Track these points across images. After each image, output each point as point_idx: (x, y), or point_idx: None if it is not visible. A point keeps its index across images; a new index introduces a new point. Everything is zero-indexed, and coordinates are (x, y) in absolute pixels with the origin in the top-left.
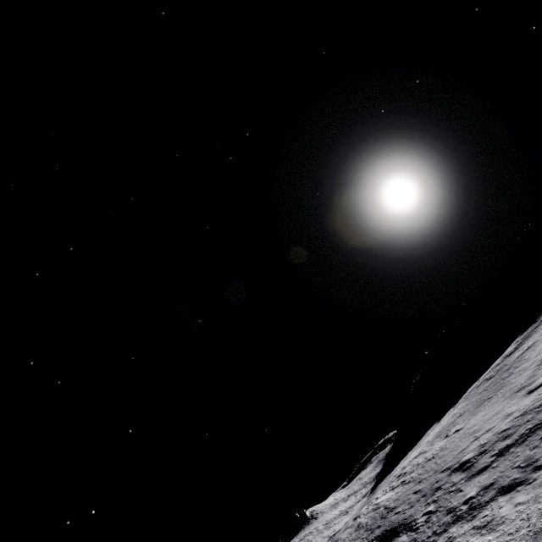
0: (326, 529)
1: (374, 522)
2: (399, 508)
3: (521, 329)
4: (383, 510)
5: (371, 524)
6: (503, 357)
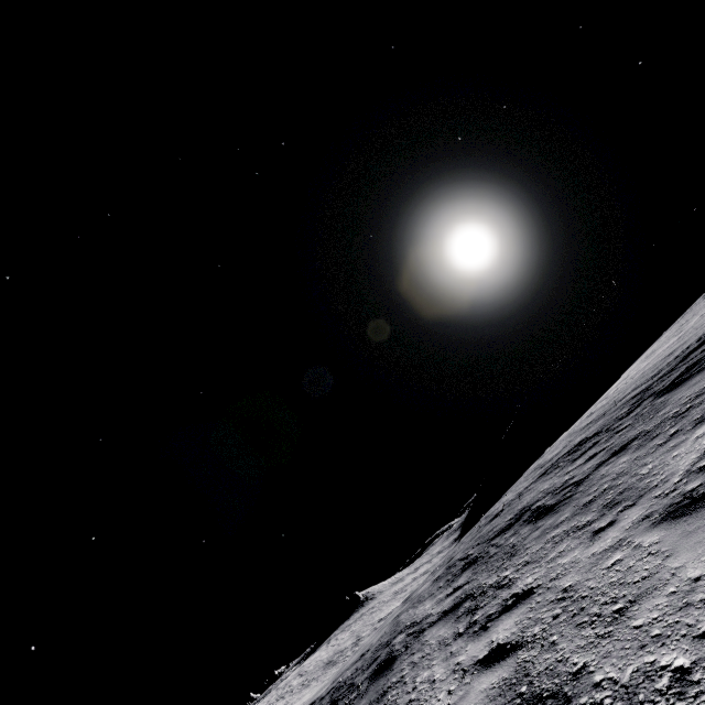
0: (399, 594)
1: (642, 376)
2: (698, 333)
3: (676, 320)
4: (642, 373)
5: (634, 382)
6: (703, 296)
